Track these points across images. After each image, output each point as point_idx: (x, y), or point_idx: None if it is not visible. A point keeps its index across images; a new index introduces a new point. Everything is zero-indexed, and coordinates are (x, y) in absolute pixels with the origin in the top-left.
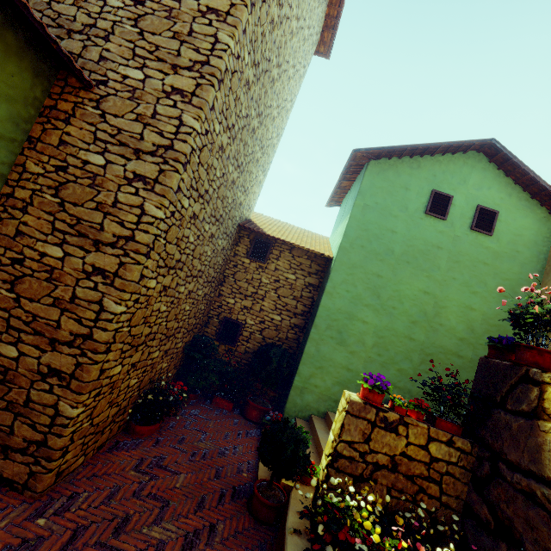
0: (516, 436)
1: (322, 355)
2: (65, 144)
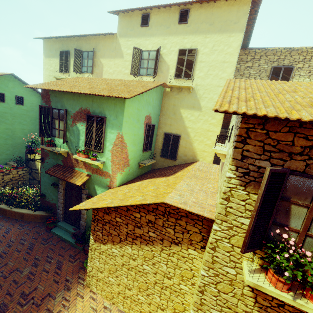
0: (33, 165)
1: None
2: None
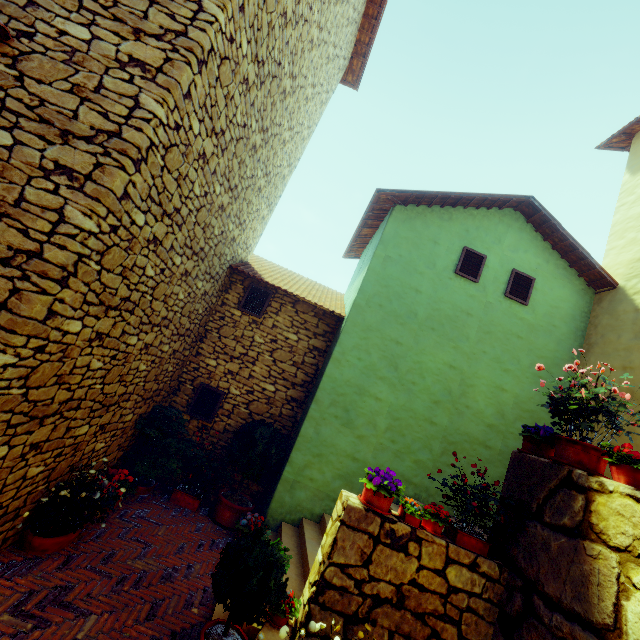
0: (555, 561)
1: (322, 438)
2: None
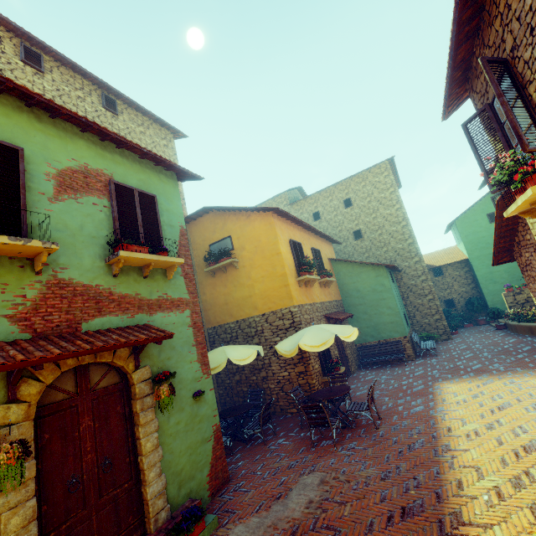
0: None
1: (491, 290)
2: (405, 283)
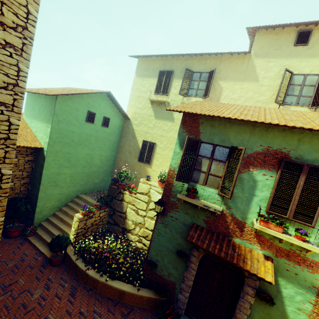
0: (118, 205)
1: (48, 194)
2: None
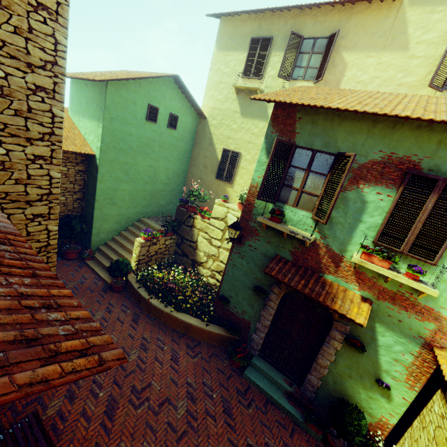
0: (187, 232)
1: (105, 214)
2: None
